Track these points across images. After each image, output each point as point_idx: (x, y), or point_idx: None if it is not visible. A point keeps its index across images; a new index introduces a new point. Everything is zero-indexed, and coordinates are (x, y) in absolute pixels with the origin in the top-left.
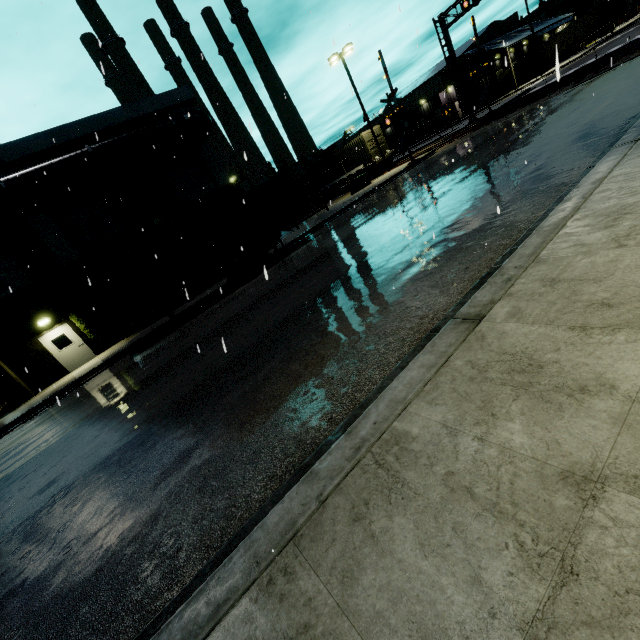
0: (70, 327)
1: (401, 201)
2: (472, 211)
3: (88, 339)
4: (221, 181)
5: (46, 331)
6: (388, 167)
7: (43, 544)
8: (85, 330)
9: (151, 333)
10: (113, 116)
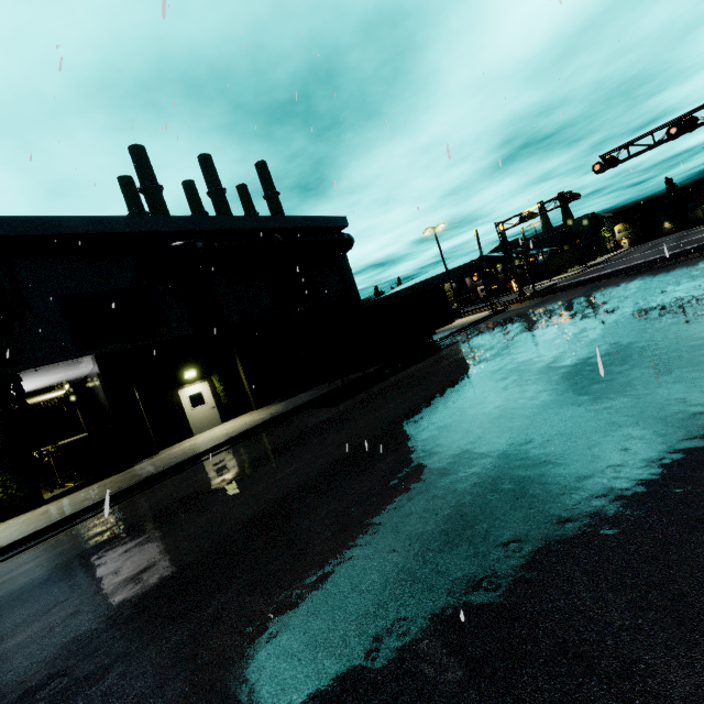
0: (208, 386)
1: (555, 316)
2: (692, 300)
3: (220, 403)
4: (352, 290)
5: (188, 384)
6: (461, 315)
7: (627, 398)
8: (222, 392)
9: (321, 396)
10: (295, 221)
